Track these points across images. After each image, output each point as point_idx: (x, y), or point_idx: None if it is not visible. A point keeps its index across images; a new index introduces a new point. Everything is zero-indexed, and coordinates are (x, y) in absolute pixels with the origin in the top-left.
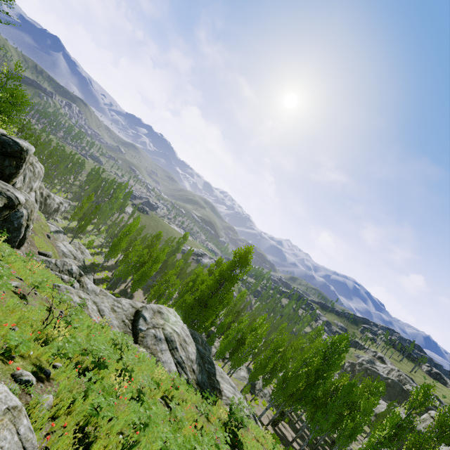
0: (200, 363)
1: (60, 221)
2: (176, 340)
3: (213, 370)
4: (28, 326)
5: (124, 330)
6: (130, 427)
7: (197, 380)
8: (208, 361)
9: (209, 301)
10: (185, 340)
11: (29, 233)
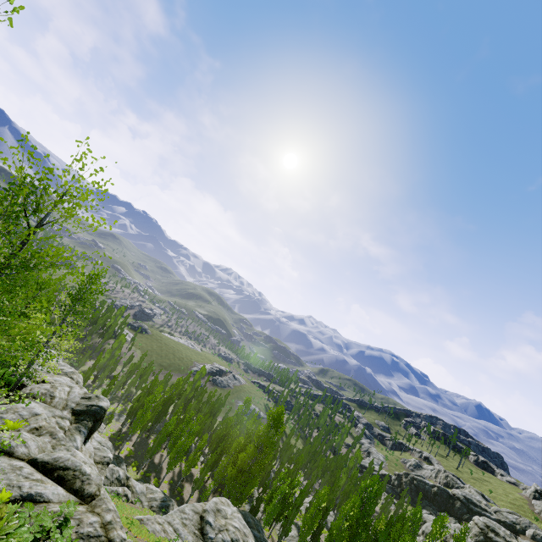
0: None
1: None
2: (239, 538)
3: None
4: None
5: None
6: None
7: None
8: None
9: (252, 471)
10: (245, 533)
11: None
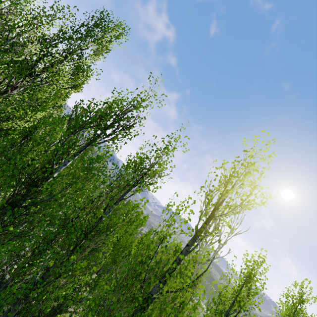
0: None
1: None
2: None
3: None
4: None
5: None
6: None
7: None
8: None
9: None
10: None
11: None
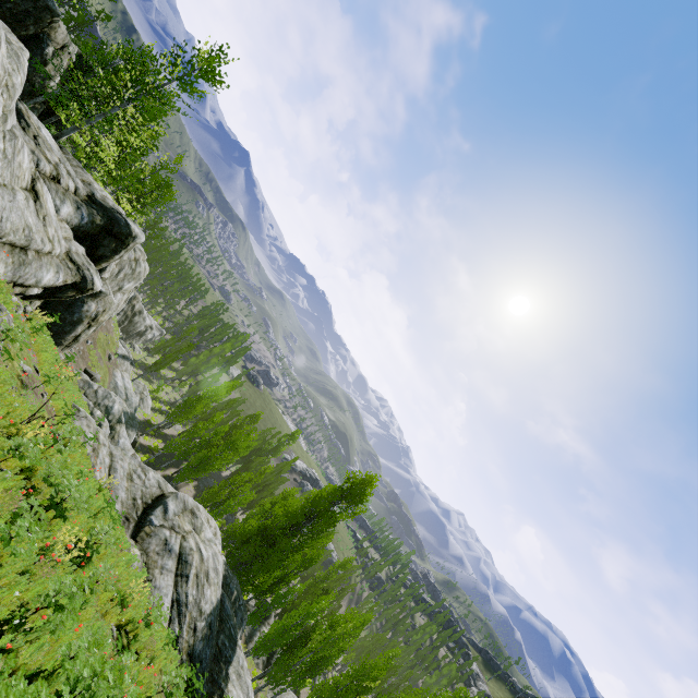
0: (213, 626)
1: (138, 350)
2: (193, 564)
3: (230, 652)
4: (5, 409)
5: (129, 511)
6: (41, 614)
7: (194, 648)
8: (229, 633)
9: (280, 540)
10: (208, 574)
11: (86, 336)
